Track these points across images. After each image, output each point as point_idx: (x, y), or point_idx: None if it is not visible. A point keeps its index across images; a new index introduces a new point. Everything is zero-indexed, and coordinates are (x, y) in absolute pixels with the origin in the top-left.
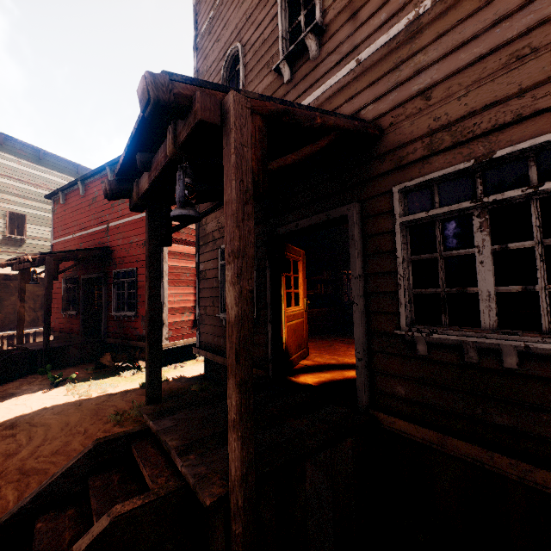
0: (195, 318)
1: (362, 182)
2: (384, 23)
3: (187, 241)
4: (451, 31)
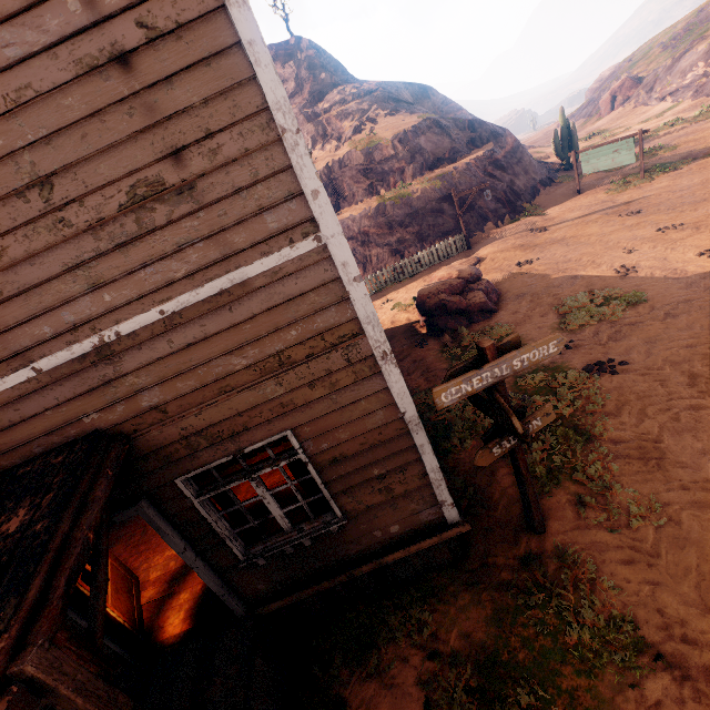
0: None
1: (134, 479)
2: (55, 337)
3: None
4: (156, 363)
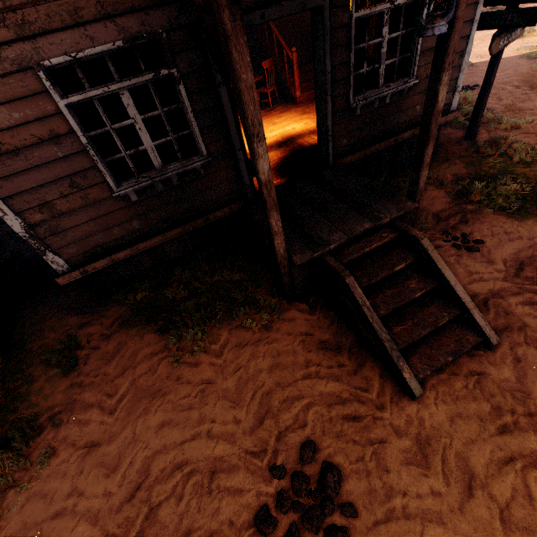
0: None
1: None
2: None
3: None
4: None
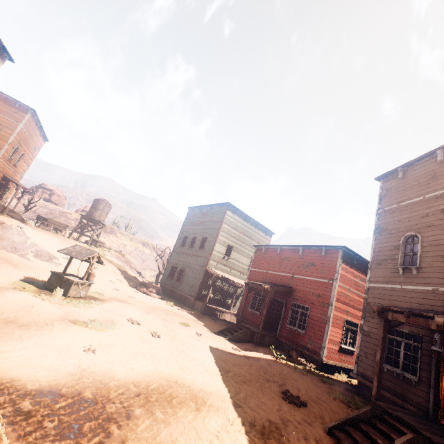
0: (338, 349)
1: None
2: None
3: (342, 301)
4: None
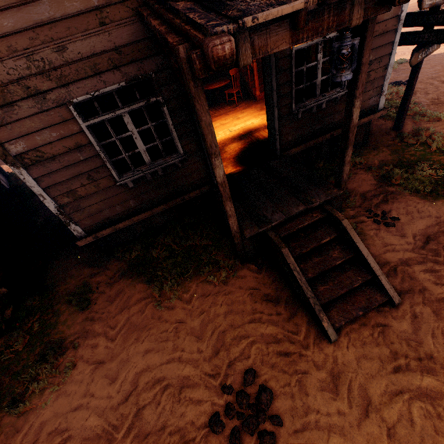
0: None
1: None
2: None
3: None
4: None
